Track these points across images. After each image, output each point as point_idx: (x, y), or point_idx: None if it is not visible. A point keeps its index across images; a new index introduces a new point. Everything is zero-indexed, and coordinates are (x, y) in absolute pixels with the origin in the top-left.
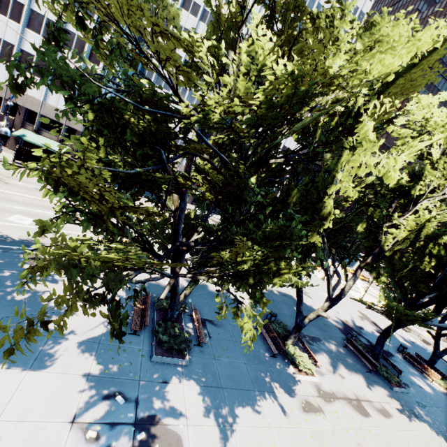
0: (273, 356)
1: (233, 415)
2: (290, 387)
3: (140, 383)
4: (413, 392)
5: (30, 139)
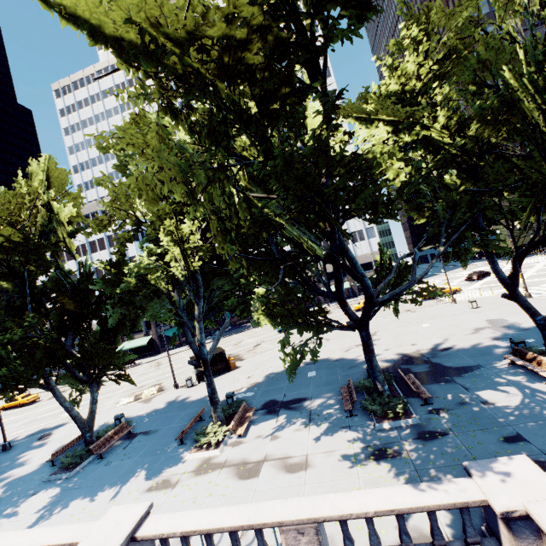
0: (181, 444)
1: (58, 508)
2: (163, 470)
3: (14, 499)
4: (439, 419)
5: (126, 347)
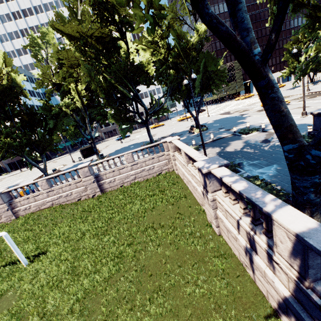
0: None
1: None
2: None
3: None
4: None
5: None
